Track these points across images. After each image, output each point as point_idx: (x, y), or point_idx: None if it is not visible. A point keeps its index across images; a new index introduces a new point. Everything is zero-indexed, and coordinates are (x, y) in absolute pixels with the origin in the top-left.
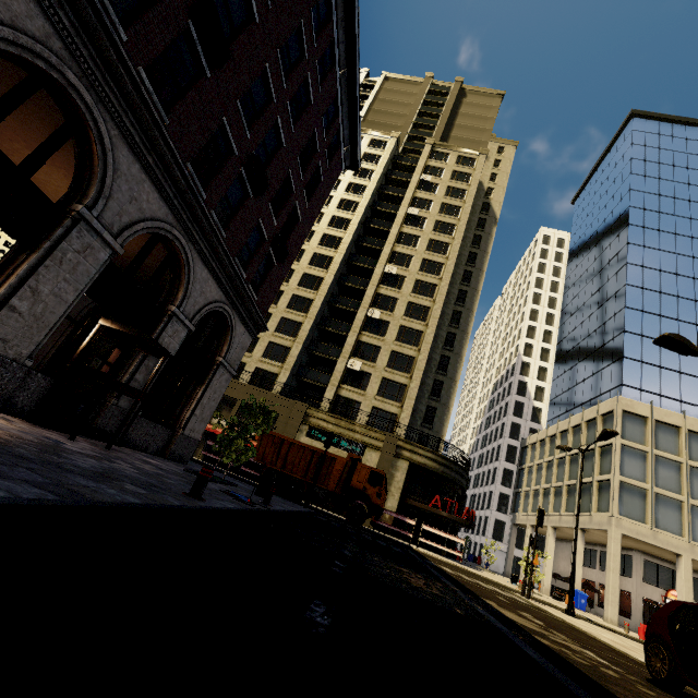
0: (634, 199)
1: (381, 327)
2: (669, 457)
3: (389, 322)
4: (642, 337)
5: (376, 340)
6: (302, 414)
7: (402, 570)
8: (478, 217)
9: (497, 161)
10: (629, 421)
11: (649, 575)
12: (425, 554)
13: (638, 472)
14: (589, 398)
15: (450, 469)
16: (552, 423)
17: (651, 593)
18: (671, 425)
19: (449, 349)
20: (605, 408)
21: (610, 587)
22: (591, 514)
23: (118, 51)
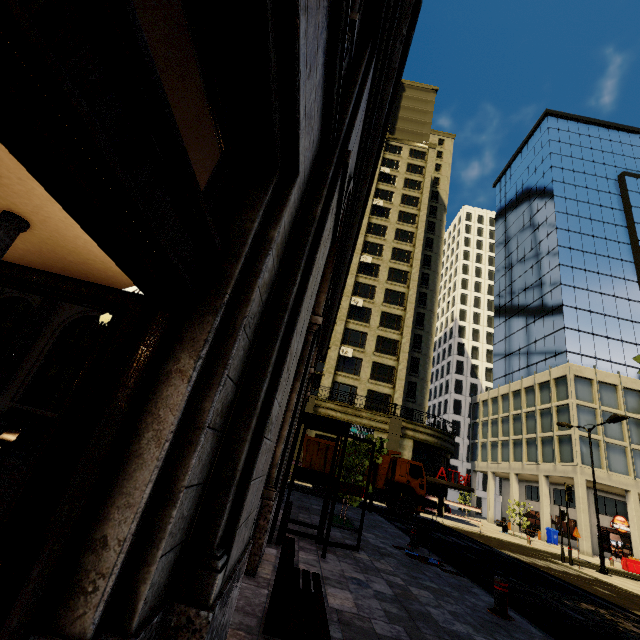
0: (556, 189)
1: (364, 314)
2: (612, 411)
3: (371, 309)
4: (577, 309)
5: (362, 327)
6: (312, 406)
7: (596, 611)
8: (429, 205)
9: (439, 153)
10: (579, 384)
11: (599, 506)
12: (458, 529)
13: (591, 426)
14: (534, 362)
15: (445, 441)
16: (499, 382)
17: (602, 521)
18: (610, 384)
19: (421, 328)
20: (558, 373)
21: (582, 525)
22: (556, 464)
23: (374, 163)
